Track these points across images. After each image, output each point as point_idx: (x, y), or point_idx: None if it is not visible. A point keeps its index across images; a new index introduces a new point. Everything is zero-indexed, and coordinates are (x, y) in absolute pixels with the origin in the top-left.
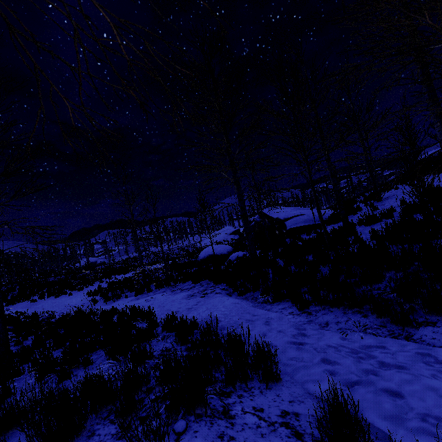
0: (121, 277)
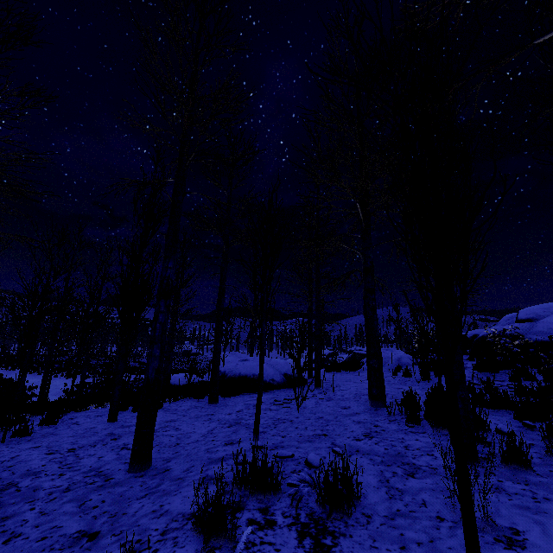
0: (127, 377)
